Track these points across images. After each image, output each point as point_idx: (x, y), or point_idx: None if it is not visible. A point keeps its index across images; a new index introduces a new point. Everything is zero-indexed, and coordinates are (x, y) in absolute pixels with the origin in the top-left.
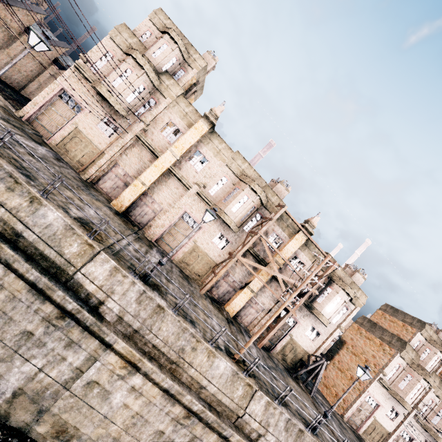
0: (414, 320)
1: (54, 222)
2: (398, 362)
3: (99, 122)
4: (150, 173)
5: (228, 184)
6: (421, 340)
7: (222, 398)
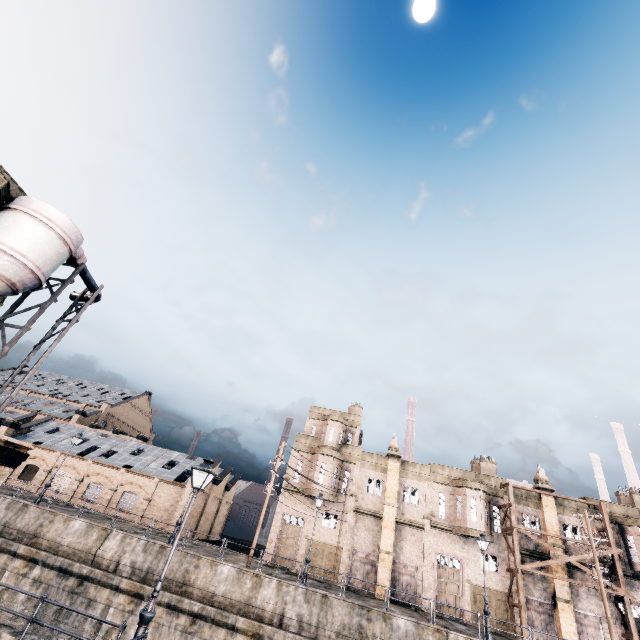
0: None
1: (406, 628)
2: None
3: (321, 520)
4: (386, 537)
5: (448, 497)
6: None
7: None
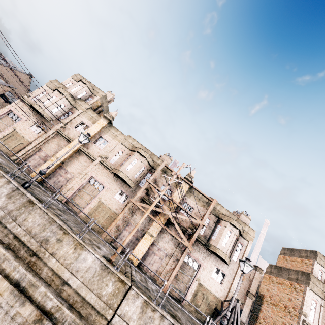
0: (308, 253)
1: None
2: (312, 298)
3: (32, 126)
4: (64, 152)
5: (124, 155)
6: (321, 269)
7: (86, 294)
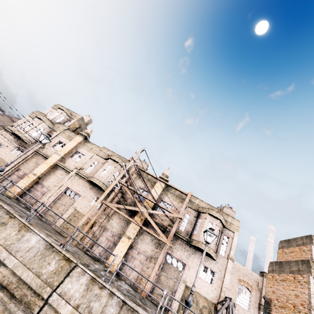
0: (303, 239)
1: None
2: None
3: (13, 150)
4: (41, 168)
5: (99, 164)
6: None
7: (22, 272)
